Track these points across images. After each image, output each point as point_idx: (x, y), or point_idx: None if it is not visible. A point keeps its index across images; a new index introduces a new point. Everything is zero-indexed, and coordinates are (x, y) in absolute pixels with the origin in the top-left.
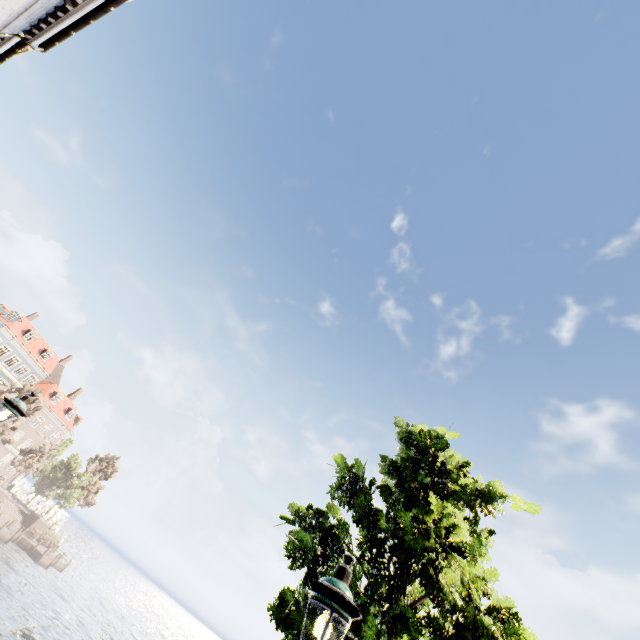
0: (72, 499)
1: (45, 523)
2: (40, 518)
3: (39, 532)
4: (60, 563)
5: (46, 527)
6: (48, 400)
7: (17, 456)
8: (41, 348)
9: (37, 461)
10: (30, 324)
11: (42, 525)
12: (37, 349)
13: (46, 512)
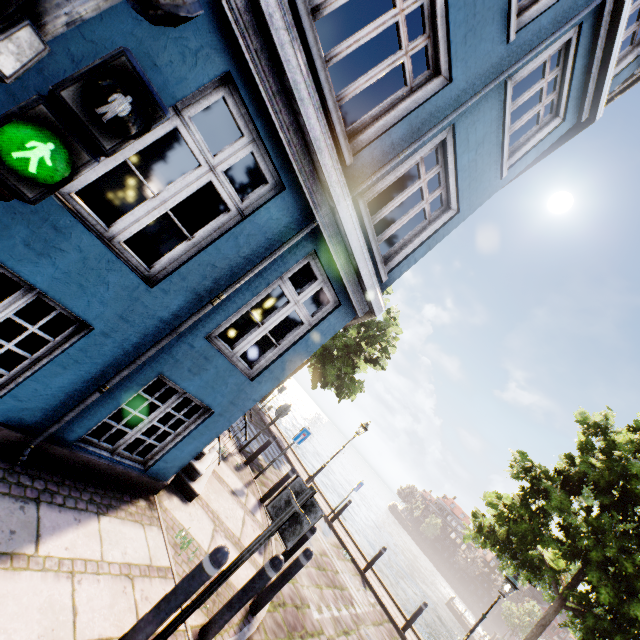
0: None
1: None
2: None
3: None
4: None
5: None
6: None
7: None
8: None
9: None
10: None
11: None
12: None
13: None
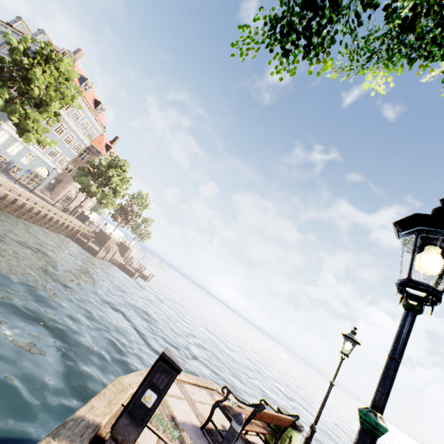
0: (147, 237)
1: (132, 250)
2: (130, 249)
3: (130, 256)
4: (141, 269)
5: (132, 252)
6: (105, 153)
7: (115, 214)
8: (92, 98)
9: (131, 219)
10: (78, 66)
11: (130, 252)
12: (91, 100)
13: (130, 243)
